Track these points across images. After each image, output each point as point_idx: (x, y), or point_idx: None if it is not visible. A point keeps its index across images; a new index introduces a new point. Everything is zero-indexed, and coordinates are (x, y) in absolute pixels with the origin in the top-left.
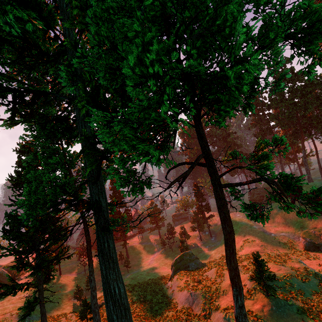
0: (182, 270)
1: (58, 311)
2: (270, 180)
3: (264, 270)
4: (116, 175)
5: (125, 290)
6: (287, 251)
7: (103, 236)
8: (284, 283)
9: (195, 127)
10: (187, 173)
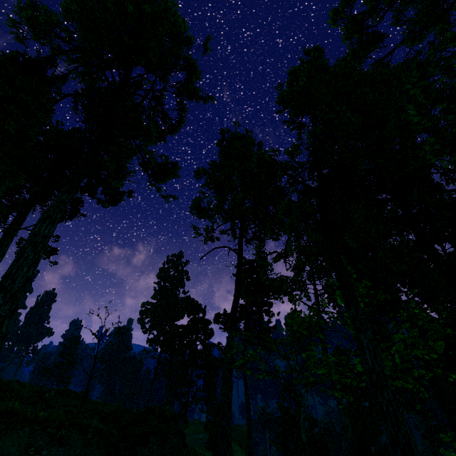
0: None
1: None
2: None
3: None
4: None
5: None
6: None
7: None
8: None
9: None
10: None
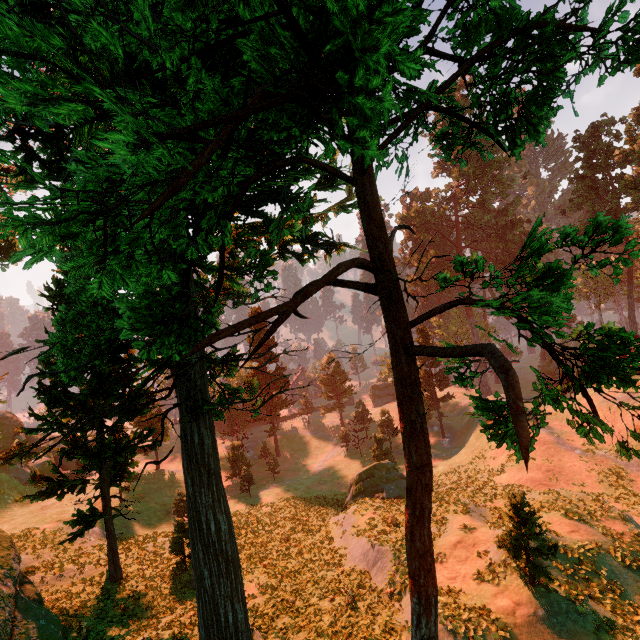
0: (368, 497)
1: (147, 529)
2: (498, 362)
3: (531, 534)
4: (122, 302)
5: (230, 527)
6: (603, 491)
7: (192, 421)
8: (578, 562)
9: (353, 181)
10: (281, 309)
